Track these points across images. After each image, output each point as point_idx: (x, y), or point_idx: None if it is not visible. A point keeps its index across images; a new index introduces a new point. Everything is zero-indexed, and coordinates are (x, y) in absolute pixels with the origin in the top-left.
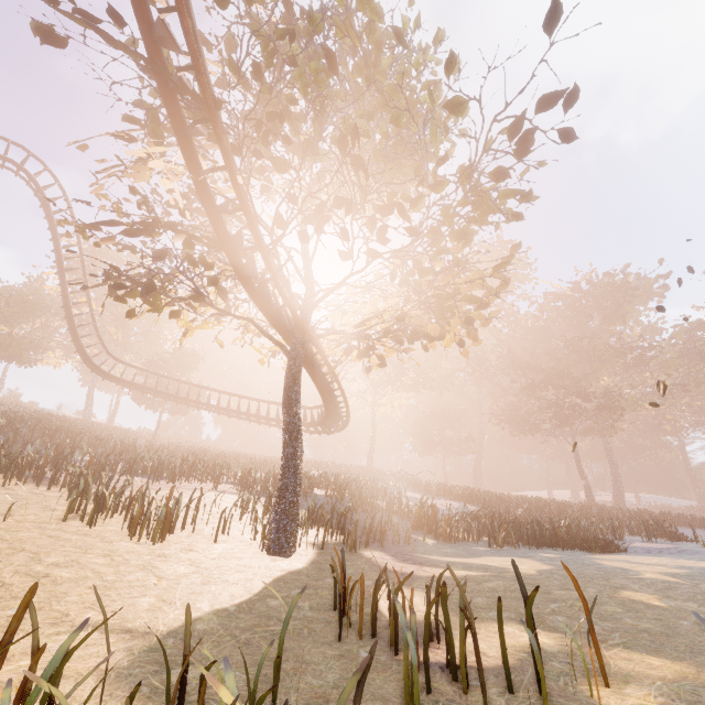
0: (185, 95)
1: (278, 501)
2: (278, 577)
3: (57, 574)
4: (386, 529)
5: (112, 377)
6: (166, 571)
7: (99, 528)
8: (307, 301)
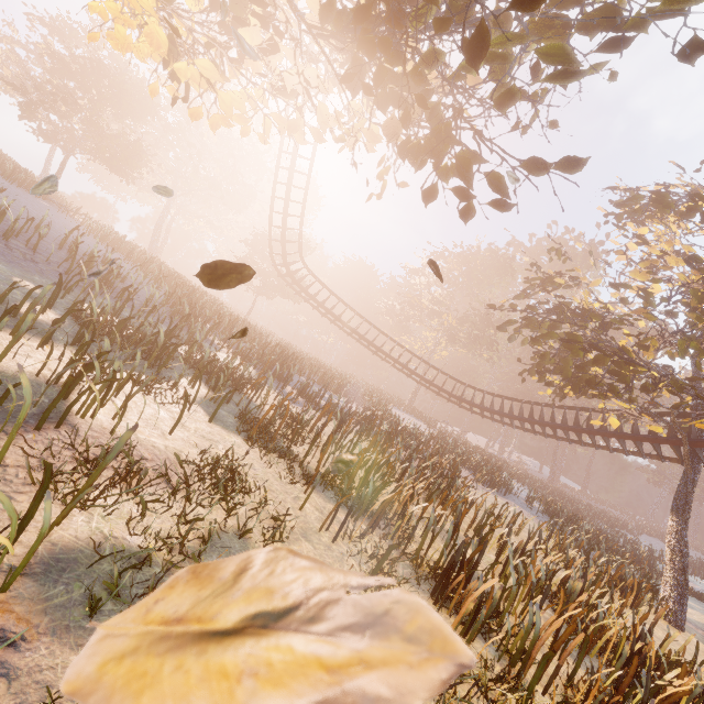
0: None
1: (679, 592)
2: None
3: None
4: None
5: (295, 280)
6: None
7: None
8: None
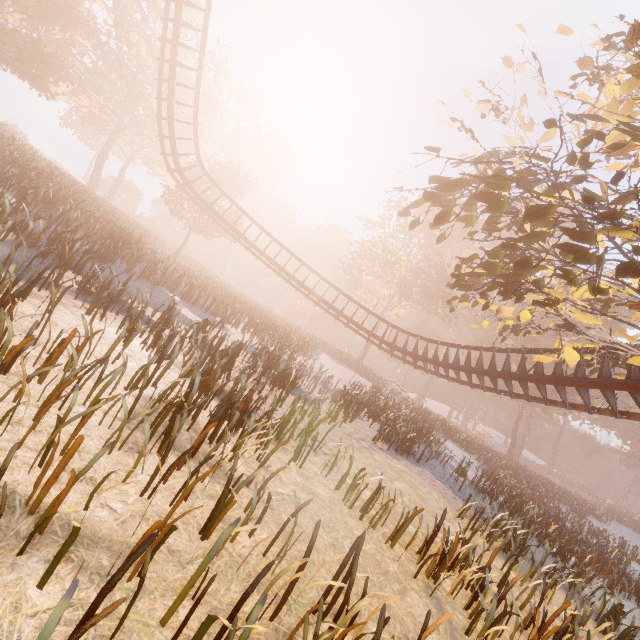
0: None
1: None
2: None
3: None
4: None
5: (193, 191)
6: None
7: None
8: None
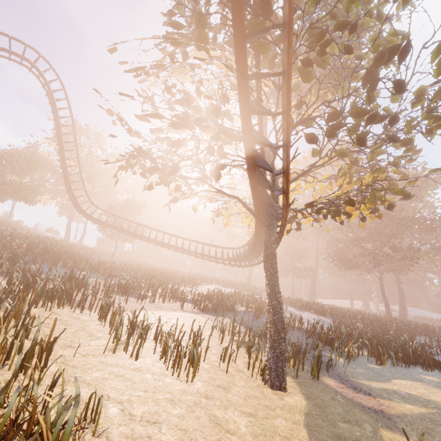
0: (254, 0)
1: (272, 345)
2: (305, 423)
3: (156, 436)
4: (330, 359)
5: (93, 218)
6: (227, 421)
7: (141, 360)
8: (275, 185)
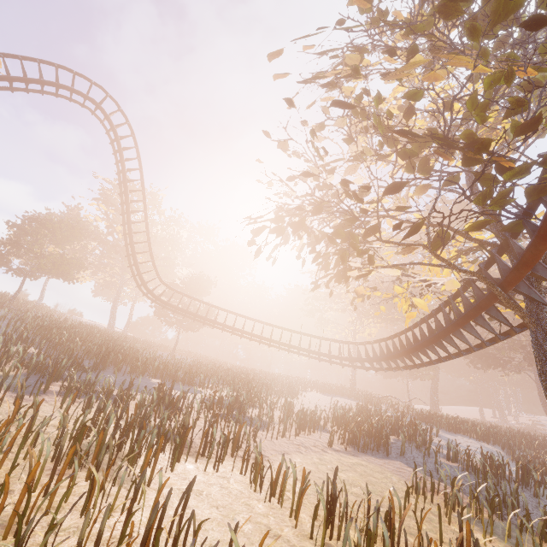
0: None
1: None
2: None
3: None
4: None
5: (162, 301)
6: None
7: None
8: None
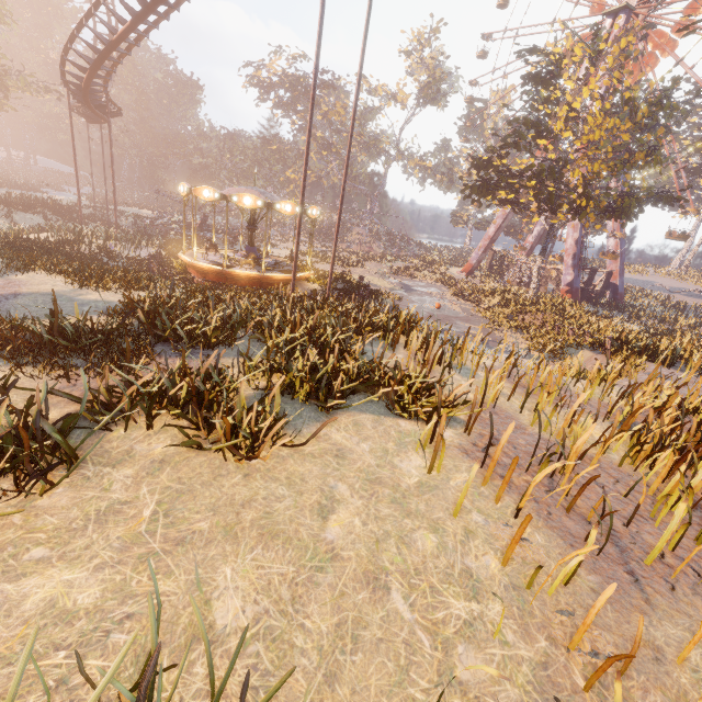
0: None
1: None
2: None
3: None
4: None
5: None
6: None
7: None
8: None
